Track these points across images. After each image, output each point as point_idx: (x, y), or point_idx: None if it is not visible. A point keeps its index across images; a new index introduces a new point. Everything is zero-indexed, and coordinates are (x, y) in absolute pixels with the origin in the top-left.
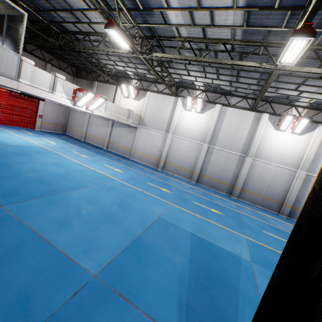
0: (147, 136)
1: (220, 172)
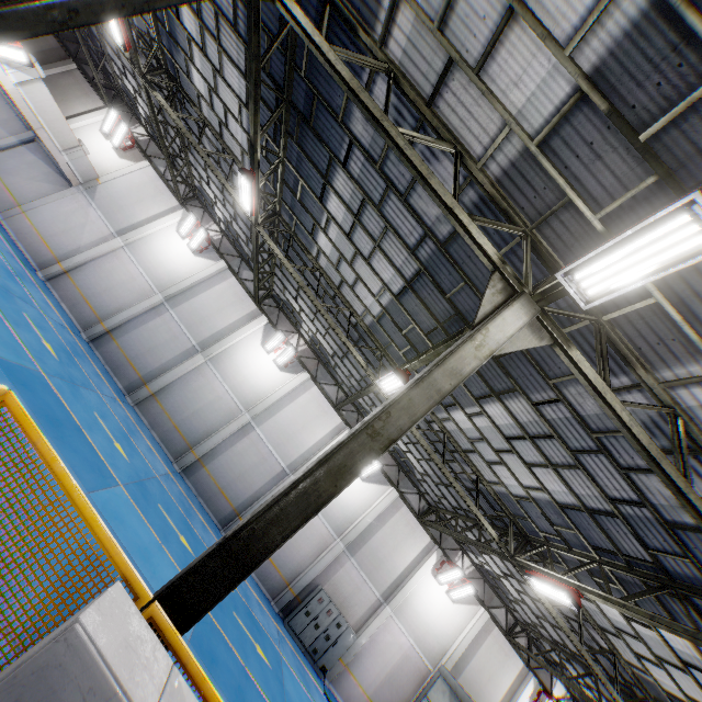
0: (77, 212)
1: (145, 351)
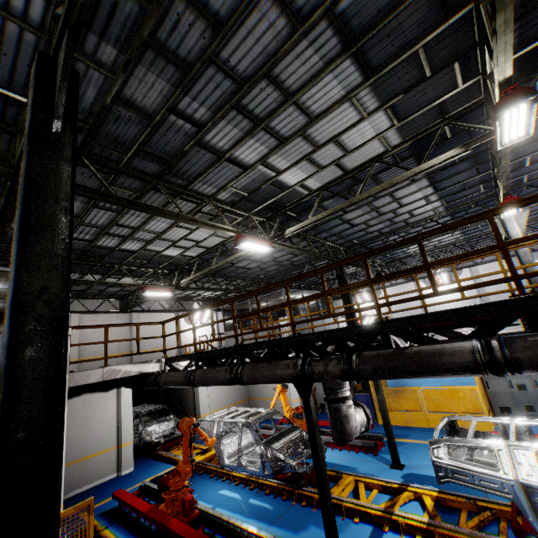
0: None
1: None
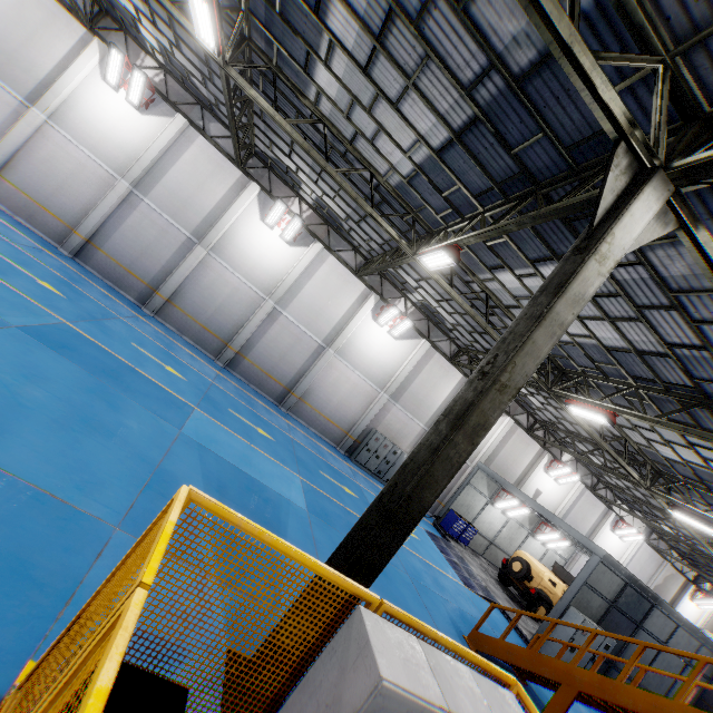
0: None
1: (138, 255)
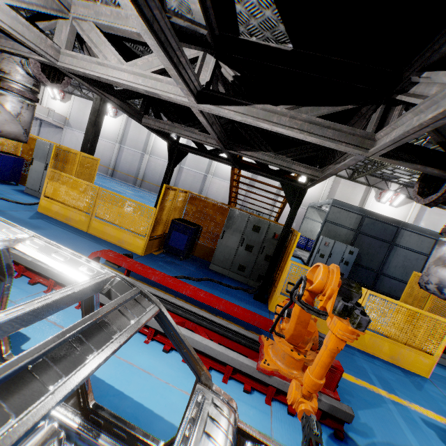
0: (72, 136)
1: (129, 167)
